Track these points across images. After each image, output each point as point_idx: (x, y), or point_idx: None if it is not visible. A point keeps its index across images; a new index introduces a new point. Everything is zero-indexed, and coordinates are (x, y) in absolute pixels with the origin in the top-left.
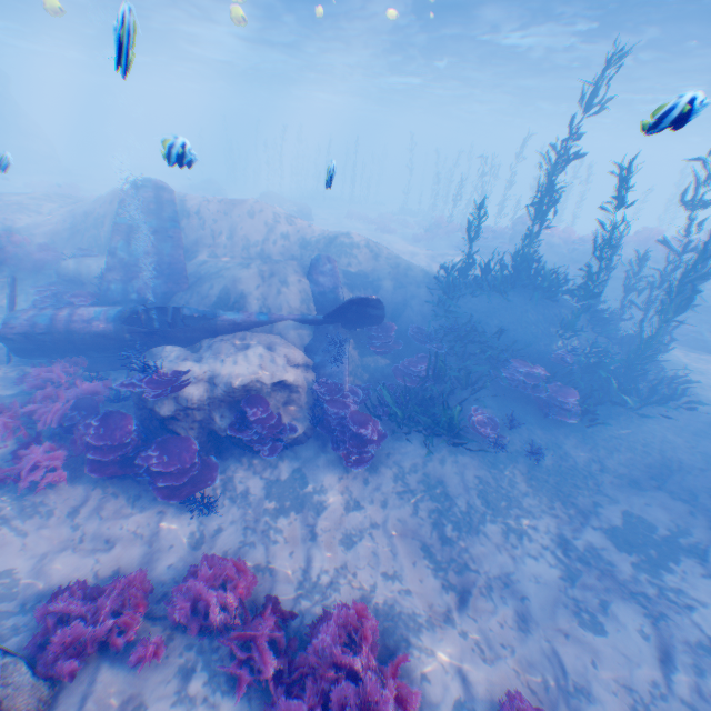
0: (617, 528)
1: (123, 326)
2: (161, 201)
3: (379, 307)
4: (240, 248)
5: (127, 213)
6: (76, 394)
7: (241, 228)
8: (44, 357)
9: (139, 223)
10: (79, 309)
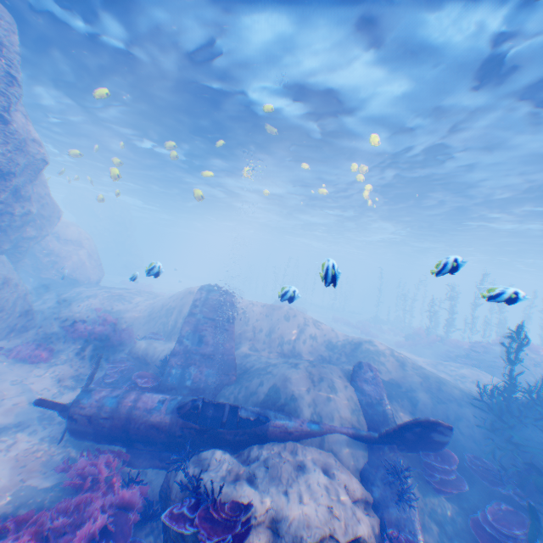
0: None
1: (178, 417)
2: (224, 302)
3: (445, 431)
4: (275, 342)
5: (197, 309)
6: (109, 505)
7: (277, 326)
8: (93, 439)
9: (205, 317)
10: (143, 392)
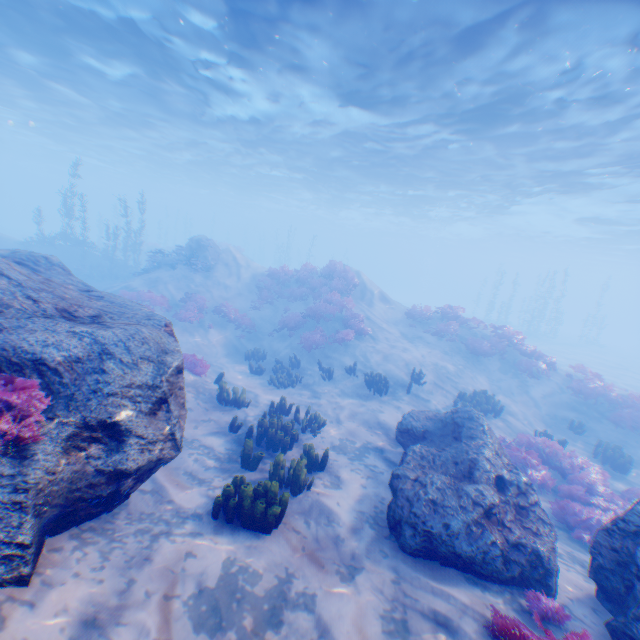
0: None
1: None
2: None
3: None
4: None
5: None
6: None
7: None
8: None
9: None
10: None
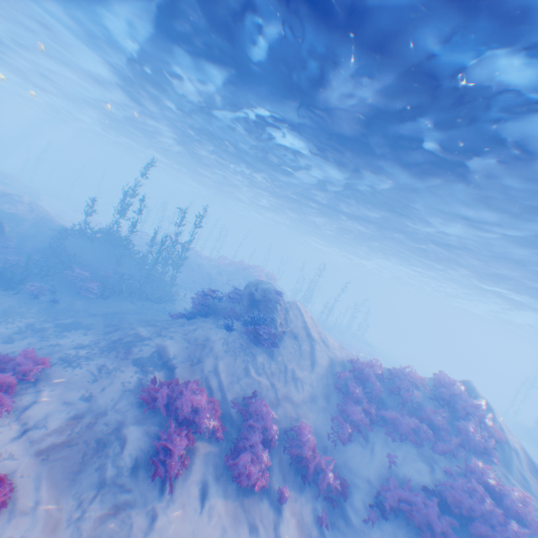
0: (65, 323)
1: None
2: None
3: None
4: None
5: None
6: None
7: None
8: None
9: None
10: None
